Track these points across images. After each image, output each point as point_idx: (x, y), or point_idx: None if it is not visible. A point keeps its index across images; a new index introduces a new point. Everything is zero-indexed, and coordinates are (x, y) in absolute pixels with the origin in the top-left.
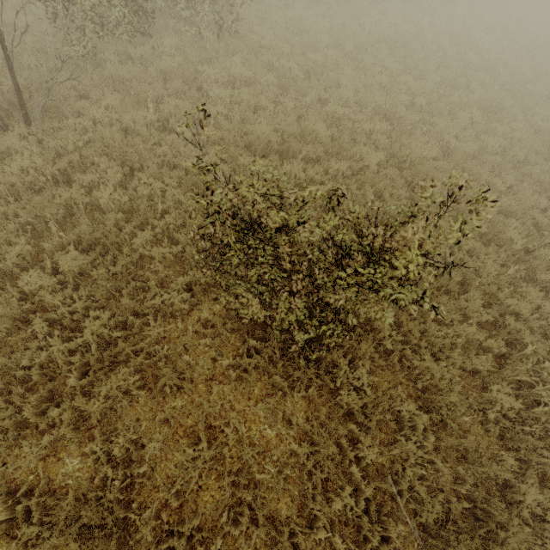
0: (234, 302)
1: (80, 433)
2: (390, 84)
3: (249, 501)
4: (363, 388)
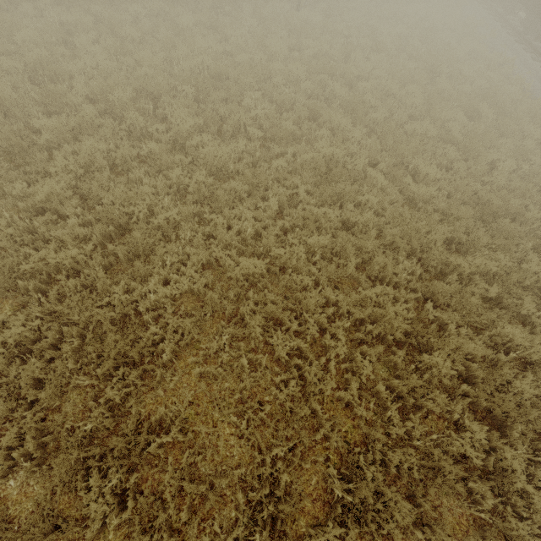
0: None
1: None
2: (160, 155)
3: None
4: None
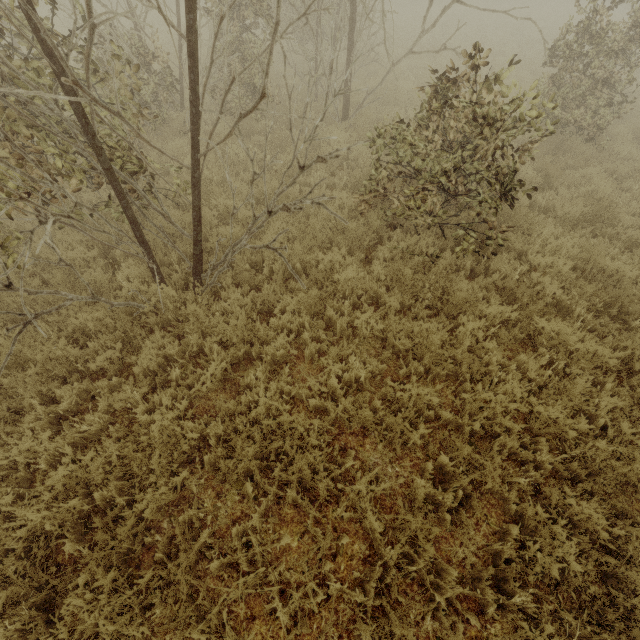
0: (560, 115)
1: (518, 206)
2: (482, 41)
3: (633, 195)
4: (633, 159)
